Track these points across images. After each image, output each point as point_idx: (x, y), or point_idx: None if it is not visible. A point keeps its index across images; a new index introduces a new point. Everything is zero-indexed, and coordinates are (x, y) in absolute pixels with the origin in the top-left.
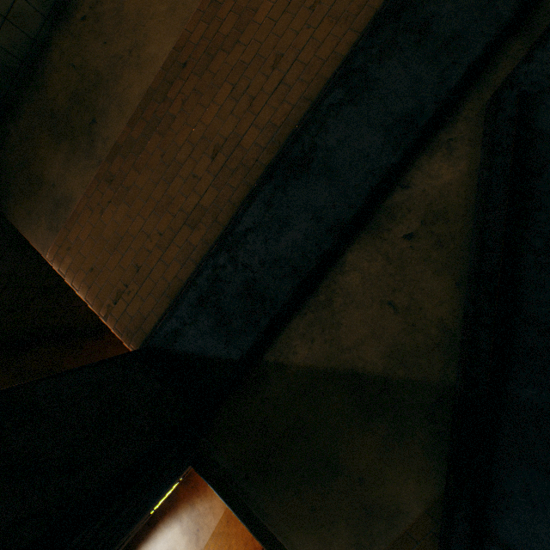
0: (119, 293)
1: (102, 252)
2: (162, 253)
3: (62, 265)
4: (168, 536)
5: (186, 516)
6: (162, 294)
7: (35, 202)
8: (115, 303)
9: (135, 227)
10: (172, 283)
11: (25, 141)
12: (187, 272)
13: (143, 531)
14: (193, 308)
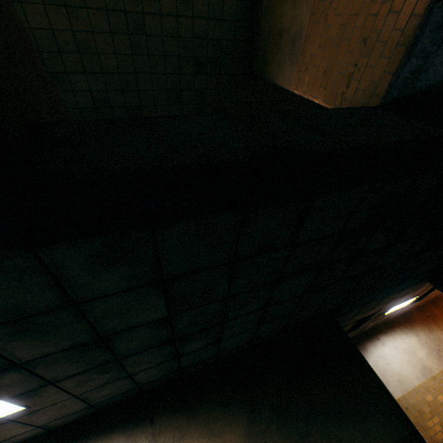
0: (348, 77)
1: (330, 52)
2: (389, 6)
3: (303, 85)
4: (405, 340)
5: (423, 335)
6: (394, 48)
7: (280, 53)
8: (346, 88)
9: (356, 4)
10: (404, 28)
11: (267, 16)
12: (425, 1)
13: (381, 327)
14: (438, 31)
